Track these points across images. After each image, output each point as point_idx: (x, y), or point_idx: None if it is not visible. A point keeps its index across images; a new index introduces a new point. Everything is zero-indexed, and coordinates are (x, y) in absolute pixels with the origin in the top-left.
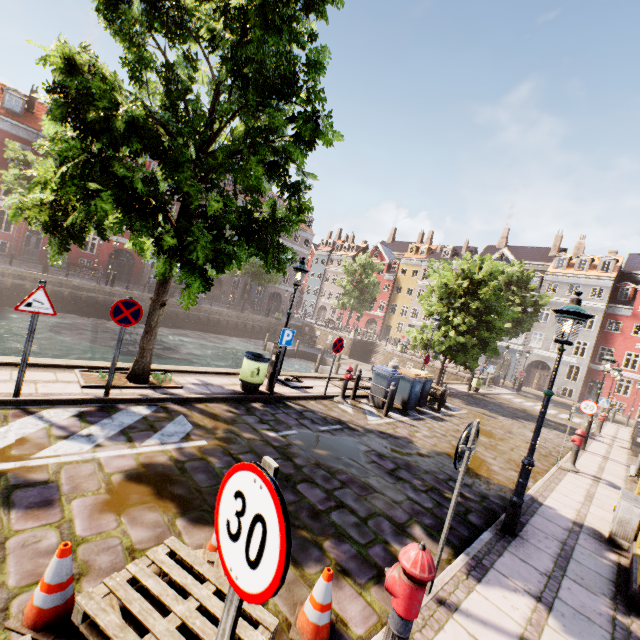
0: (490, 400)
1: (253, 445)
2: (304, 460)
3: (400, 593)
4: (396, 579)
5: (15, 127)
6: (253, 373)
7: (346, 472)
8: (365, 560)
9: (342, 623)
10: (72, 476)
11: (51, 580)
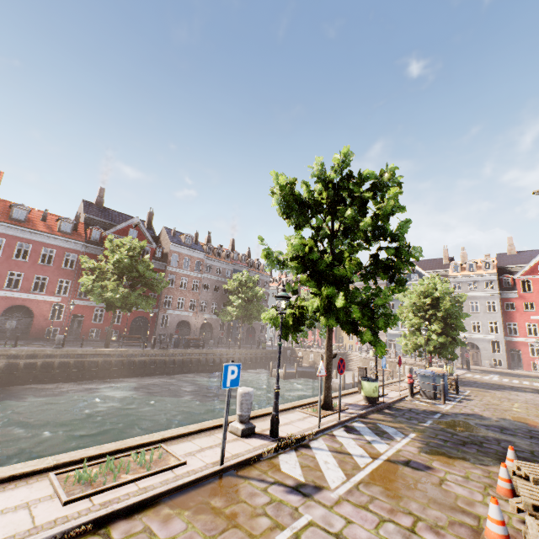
0: (466, 380)
1: (431, 431)
2: (462, 434)
3: None
4: None
5: (68, 242)
6: (374, 390)
7: (487, 436)
8: None
9: None
10: (410, 456)
11: (508, 477)
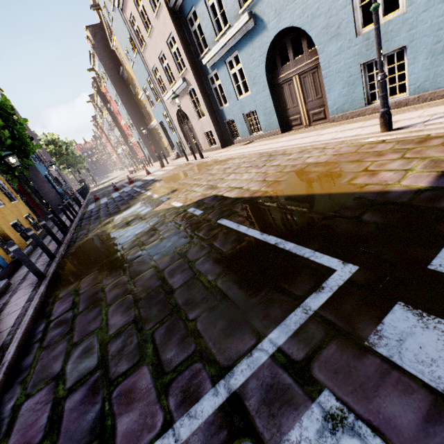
0: None
1: None
2: None
3: None
4: None
5: None
6: None
7: None
8: None
9: None
10: None
11: None
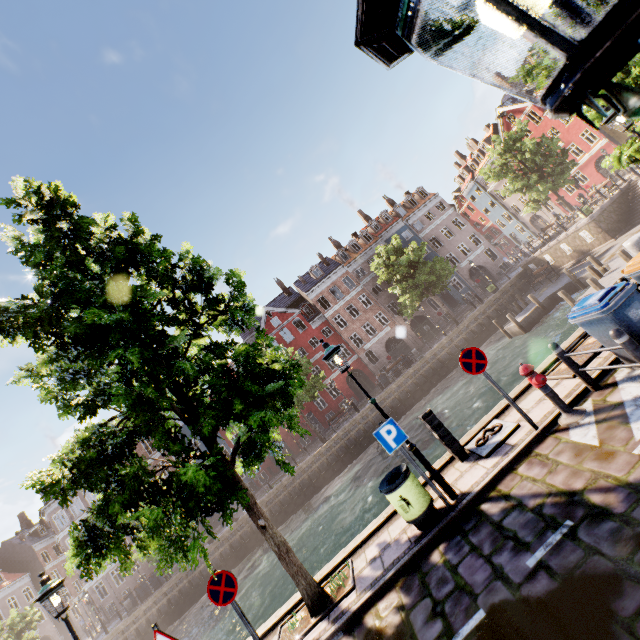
0: None
1: None
2: None
3: None
4: None
5: None
6: (403, 507)
7: None
8: None
9: None
10: None
11: None
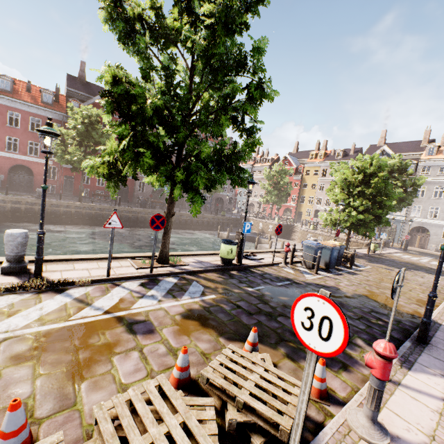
0: (385, 258)
1: (242, 296)
2: (275, 303)
3: (377, 366)
4: (372, 359)
5: (50, 113)
6: (228, 252)
7: None
8: (333, 358)
9: (331, 390)
10: (155, 317)
11: (181, 365)
